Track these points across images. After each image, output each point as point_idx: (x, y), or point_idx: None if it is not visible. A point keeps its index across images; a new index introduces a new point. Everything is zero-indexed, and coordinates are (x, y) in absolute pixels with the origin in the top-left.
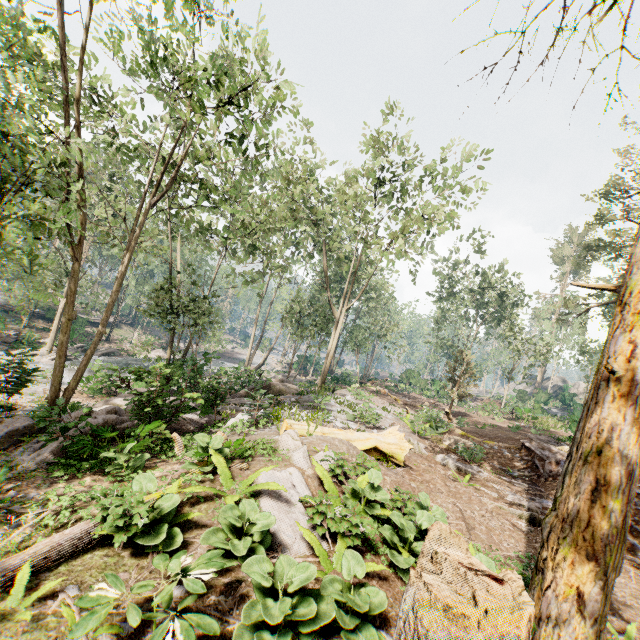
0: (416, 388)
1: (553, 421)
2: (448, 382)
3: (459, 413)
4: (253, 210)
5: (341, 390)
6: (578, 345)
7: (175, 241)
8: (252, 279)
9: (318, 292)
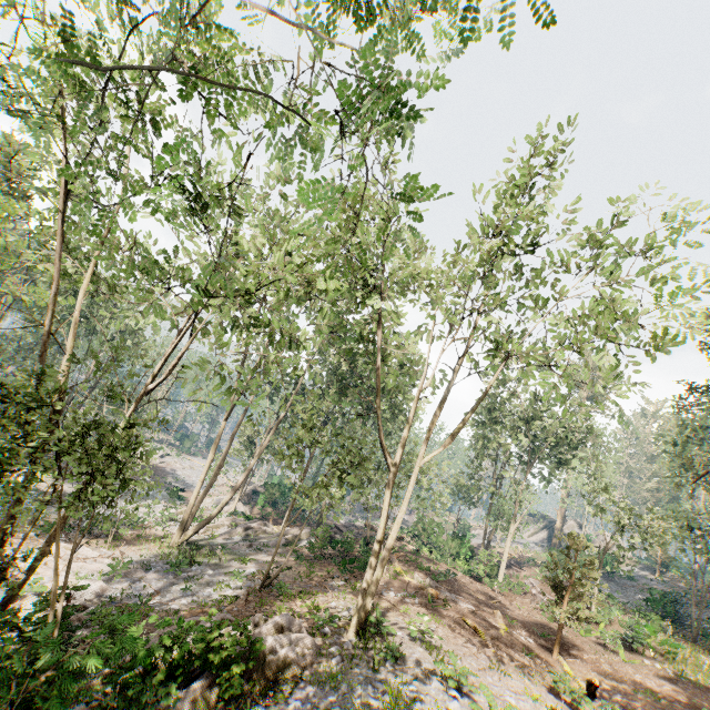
0: (446, 555)
1: (683, 649)
2: (552, 590)
3: (549, 633)
4: (260, 253)
5: (397, 633)
6: (677, 514)
7: (79, 284)
8: (244, 387)
9: (318, 398)
